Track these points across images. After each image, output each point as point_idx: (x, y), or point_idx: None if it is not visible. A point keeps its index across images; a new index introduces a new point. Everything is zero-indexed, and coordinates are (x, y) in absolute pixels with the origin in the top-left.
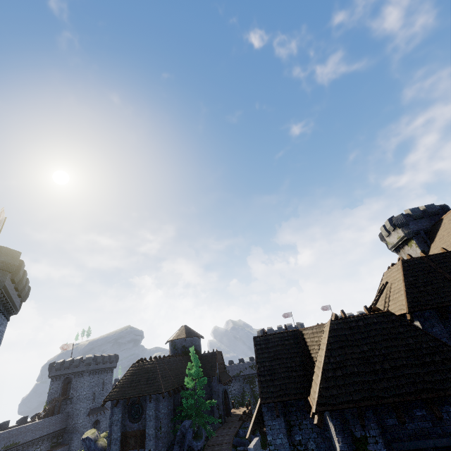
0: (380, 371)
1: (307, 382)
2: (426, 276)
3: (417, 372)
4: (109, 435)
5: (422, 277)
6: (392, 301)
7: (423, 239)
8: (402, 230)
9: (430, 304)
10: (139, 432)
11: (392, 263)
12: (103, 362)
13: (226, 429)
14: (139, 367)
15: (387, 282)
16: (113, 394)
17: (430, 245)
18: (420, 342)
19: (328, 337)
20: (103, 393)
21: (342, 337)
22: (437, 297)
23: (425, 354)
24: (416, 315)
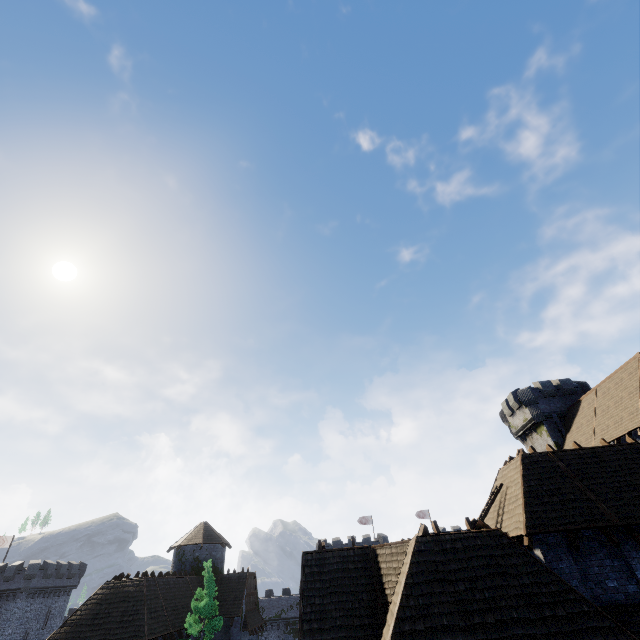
0: (480, 626)
1: (374, 637)
2: (552, 481)
3: (532, 633)
4: None
5: (547, 482)
6: (507, 514)
7: (556, 425)
8: (529, 409)
9: (555, 523)
10: None
11: (511, 457)
12: (56, 575)
13: None
14: (115, 590)
15: (501, 484)
16: (57, 637)
17: (565, 435)
18: (538, 583)
19: (411, 564)
20: (42, 634)
21: (431, 564)
22: (566, 514)
23: (545, 604)
24: (536, 539)
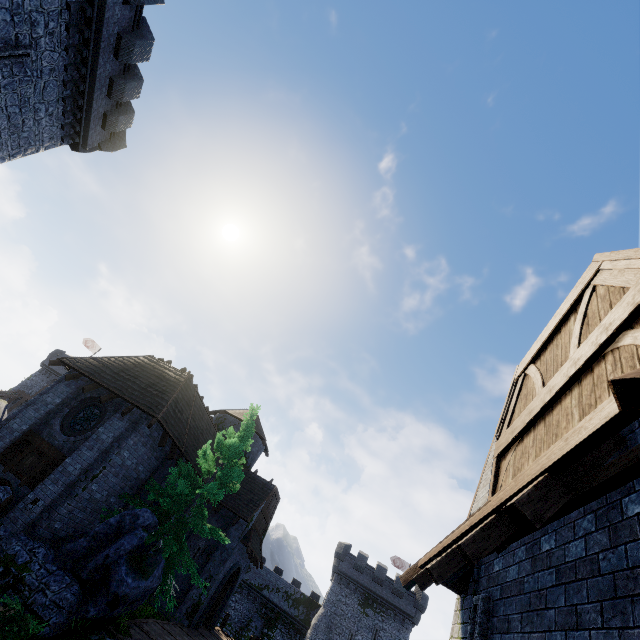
0: None
1: None
2: None
3: None
4: (11, 416)
5: None
6: None
7: None
8: None
9: None
10: (55, 454)
11: None
12: None
13: (191, 638)
14: (155, 365)
15: None
16: (82, 361)
17: None
18: None
19: None
20: None
21: None
22: None
23: None
24: None
